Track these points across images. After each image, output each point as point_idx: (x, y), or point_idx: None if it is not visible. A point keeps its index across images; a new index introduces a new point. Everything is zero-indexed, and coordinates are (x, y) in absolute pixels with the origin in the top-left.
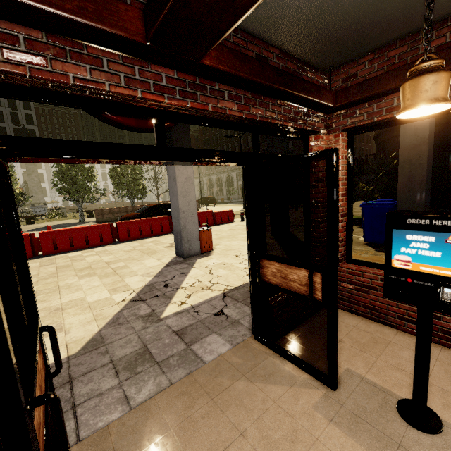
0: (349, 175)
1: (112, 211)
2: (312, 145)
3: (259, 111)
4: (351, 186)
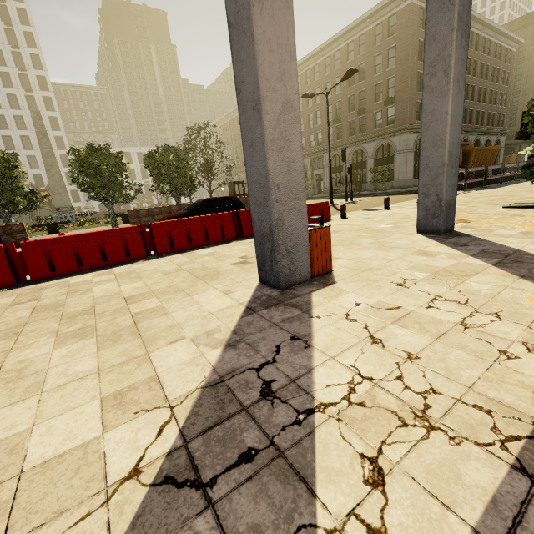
0: None
1: (151, 213)
2: None
3: None
4: None
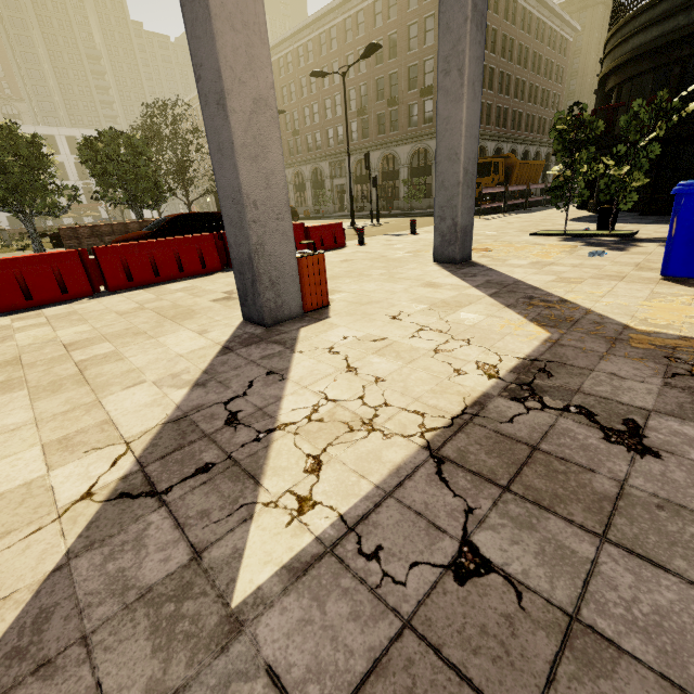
0: None
1: (97, 232)
2: None
3: None
4: None
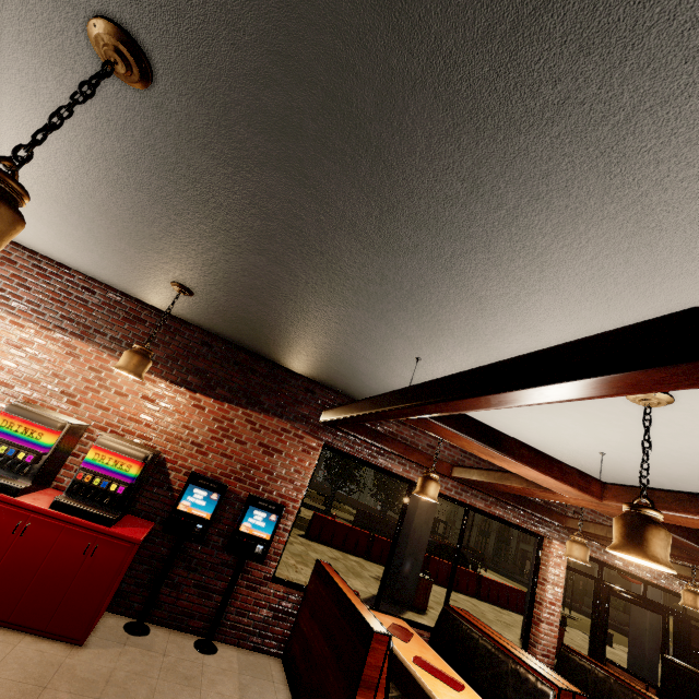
0: None
1: (372, 518)
2: None
3: None
4: None
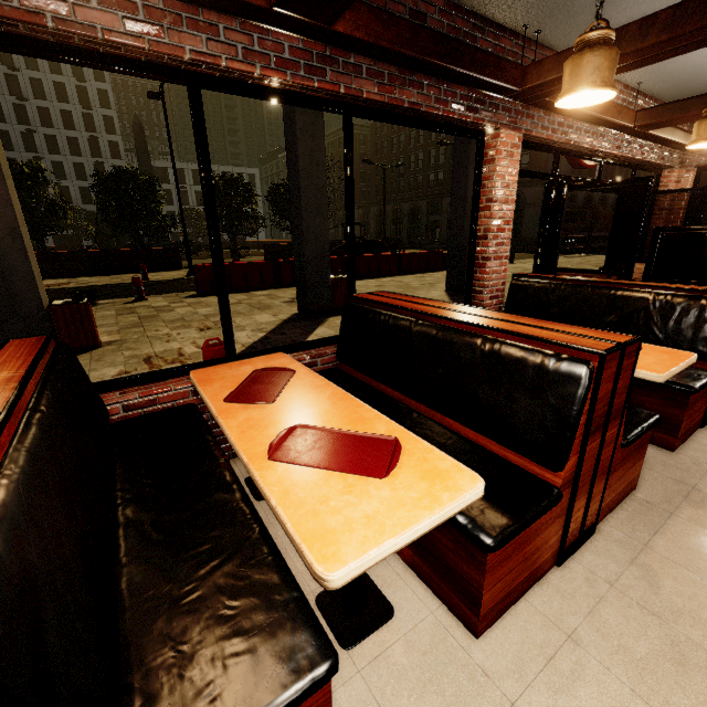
0: (690, 205)
1: (284, 249)
2: (664, 178)
3: (648, 155)
4: (689, 215)
